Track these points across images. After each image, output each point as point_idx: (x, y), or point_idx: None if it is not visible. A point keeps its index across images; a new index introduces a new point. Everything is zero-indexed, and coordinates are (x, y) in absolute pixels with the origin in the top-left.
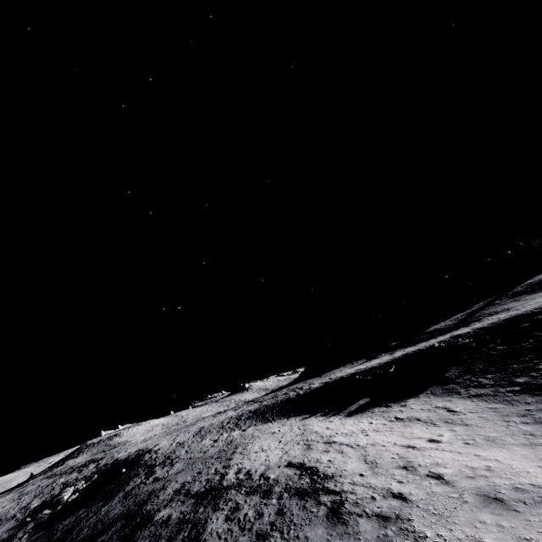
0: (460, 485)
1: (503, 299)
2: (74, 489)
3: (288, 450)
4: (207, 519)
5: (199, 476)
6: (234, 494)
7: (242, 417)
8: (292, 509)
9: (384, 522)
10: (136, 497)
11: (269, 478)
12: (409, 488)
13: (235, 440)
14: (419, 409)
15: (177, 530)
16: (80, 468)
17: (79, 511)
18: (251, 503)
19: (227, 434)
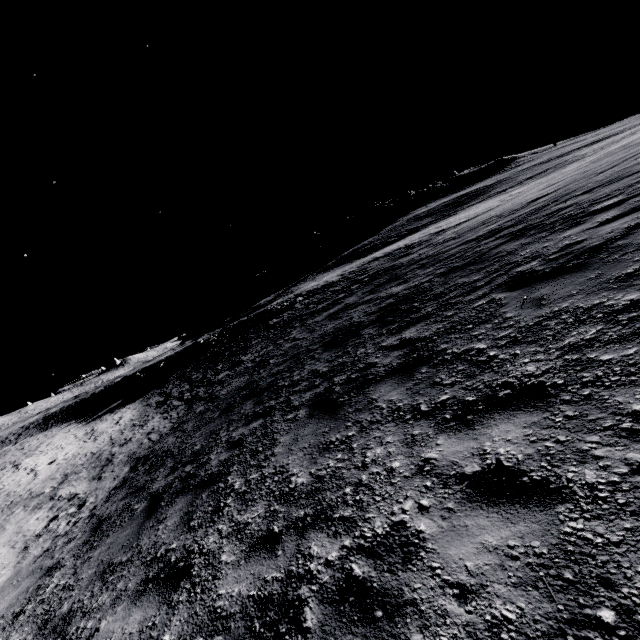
0: None
1: (314, 274)
2: None
3: None
4: None
5: None
6: None
7: (32, 425)
8: None
9: None
10: None
11: None
12: None
13: None
14: (112, 419)
15: None
16: None
17: None
18: None
19: None
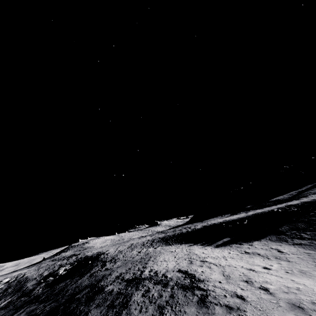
0: (278, 296)
1: None
2: (65, 269)
3: (179, 263)
4: (132, 294)
5: (129, 270)
6: (147, 283)
7: (155, 240)
8: (178, 295)
9: (230, 310)
10: (96, 277)
11: (167, 277)
12: (247, 293)
13: (150, 253)
14: (260, 248)
15: (116, 297)
16: (68, 258)
17: (67, 280)
18: (156, 289)
19: (146, 249)
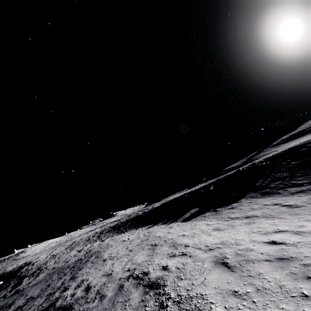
0: None
1: (268, 148)
2: None
3: (133, 257)
4: None
5: (45, 290)
6: None
7: (104, 231)
8: None
9: None
10: None
11: (105, 298)
12: None
13: (92, 250)
14: (249, 208)
15: None
16: None
17: None
18: None
19: (90, 245)
